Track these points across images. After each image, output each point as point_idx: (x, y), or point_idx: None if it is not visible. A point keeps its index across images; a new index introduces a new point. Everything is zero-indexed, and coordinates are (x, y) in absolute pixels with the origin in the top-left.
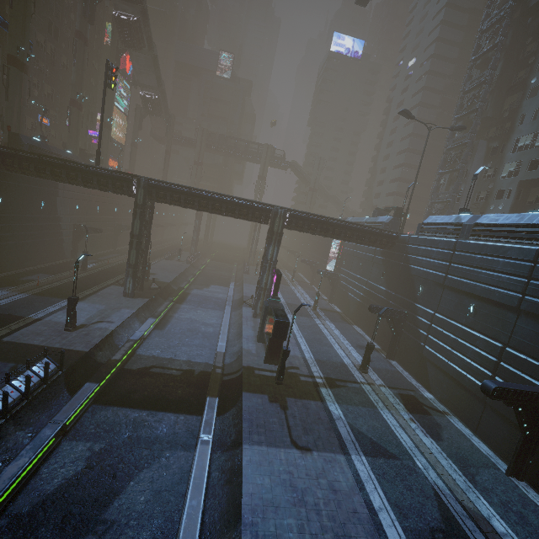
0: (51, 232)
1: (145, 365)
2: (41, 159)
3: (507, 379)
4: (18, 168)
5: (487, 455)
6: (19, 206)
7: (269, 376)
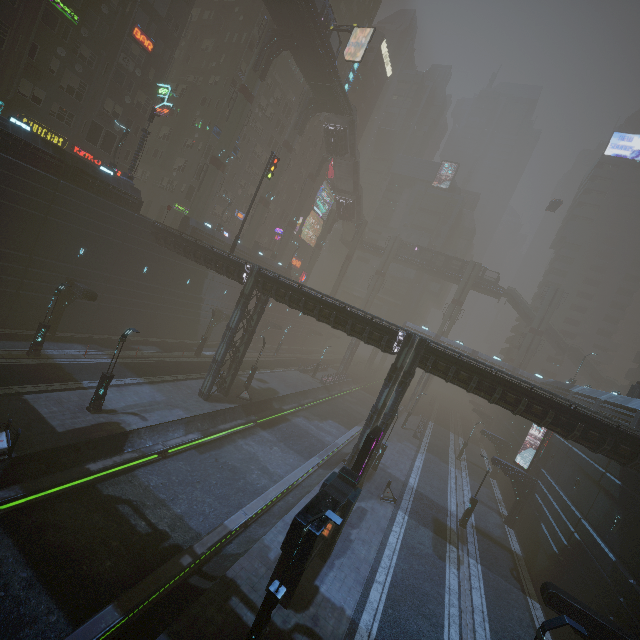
0: (189, 311)
1: (122, 493)
2: (181, 236)
3: None
4: (163, 242)
5: None
6: (164, 279)
7: (247, 624)
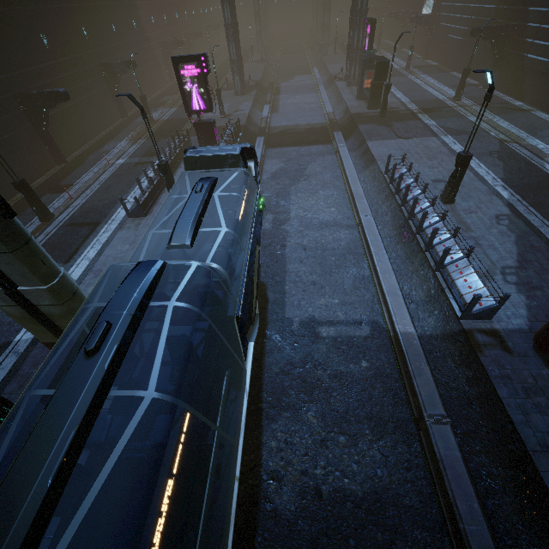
0: (150, 56)
1: (280, 130)
2: None
3: None
4: None
5: None
6: (124, 31)
7: (374, 115)
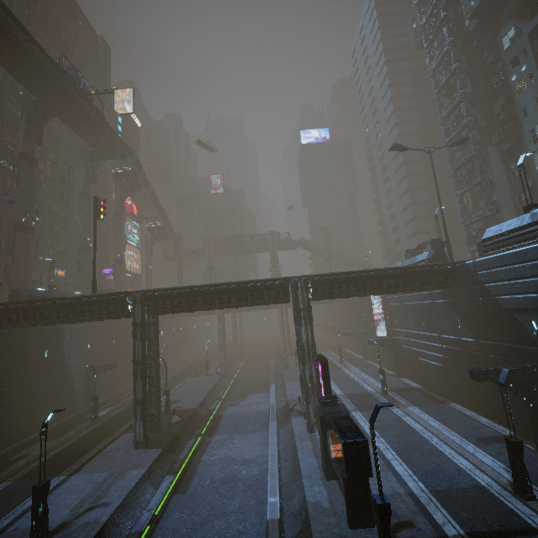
0: (58, 384)
1: None
2: (30, 306)
3: None
4: (7, 322)
5: None
6: (17, 364)
7: None
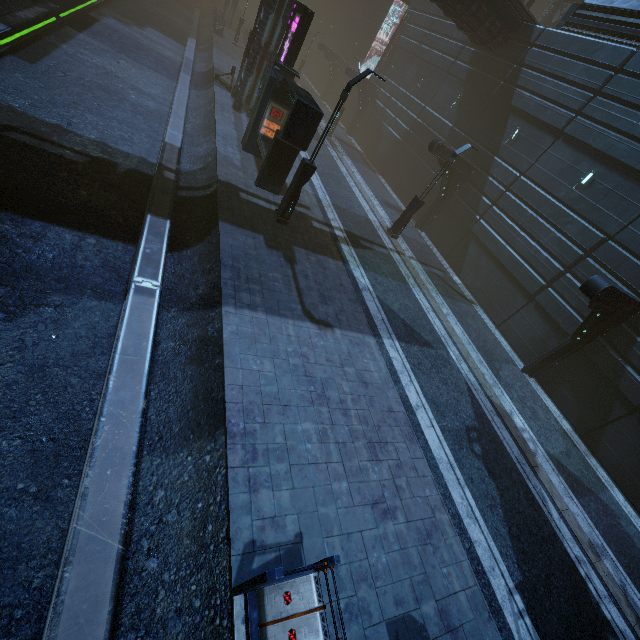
0: None
1: None
2: None
3: (584, 279)
4: None
5: (507, 350)
6: None
7: (265, 207)
